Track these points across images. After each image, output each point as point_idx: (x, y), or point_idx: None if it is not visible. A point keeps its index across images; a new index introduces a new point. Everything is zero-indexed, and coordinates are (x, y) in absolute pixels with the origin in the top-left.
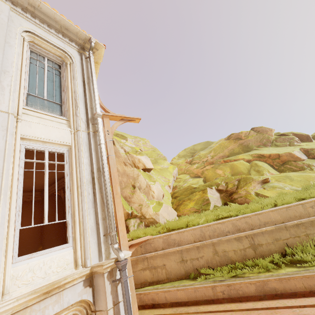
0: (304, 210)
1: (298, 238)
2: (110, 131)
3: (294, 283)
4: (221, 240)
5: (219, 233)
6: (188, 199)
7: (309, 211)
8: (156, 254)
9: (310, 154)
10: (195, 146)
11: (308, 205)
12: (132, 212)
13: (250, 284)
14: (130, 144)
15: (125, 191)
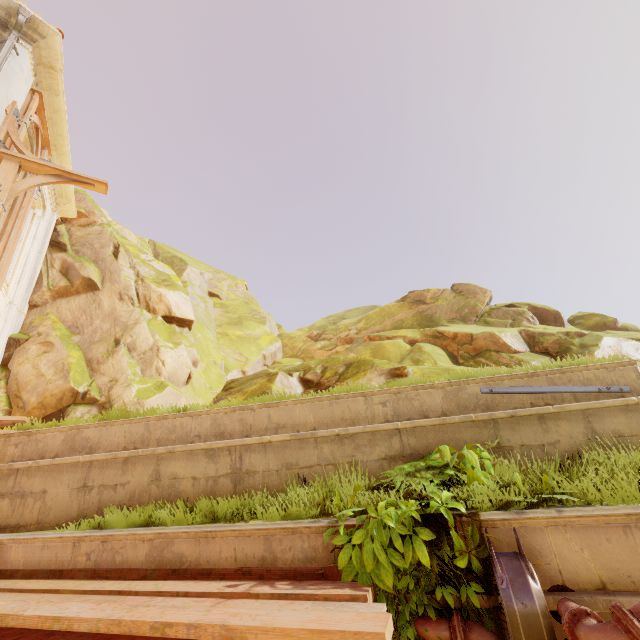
0: (366, 408)
1: (333, 469)
2: (5, 187)
3: (220, 547)
4: (173, 450)
5: (181, 436)
6: (239, 390)
7: (376, 413)
8: (35, 465)
9: (537, 343)
10: (348, 312)
11: (377, 400)
12: (87, 391)
13: (142, 542)
14: (163, 268)
15: (95, 349)
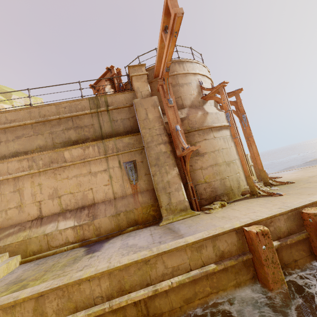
0: None
1: None
2: None
3: None
4: None
5: None
6: None
7: None
8: None
9: None
10: None
11: None
12: None
13: None
14: (1, 97)
15: None
